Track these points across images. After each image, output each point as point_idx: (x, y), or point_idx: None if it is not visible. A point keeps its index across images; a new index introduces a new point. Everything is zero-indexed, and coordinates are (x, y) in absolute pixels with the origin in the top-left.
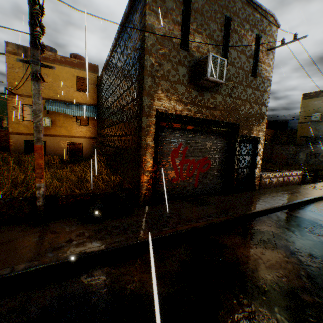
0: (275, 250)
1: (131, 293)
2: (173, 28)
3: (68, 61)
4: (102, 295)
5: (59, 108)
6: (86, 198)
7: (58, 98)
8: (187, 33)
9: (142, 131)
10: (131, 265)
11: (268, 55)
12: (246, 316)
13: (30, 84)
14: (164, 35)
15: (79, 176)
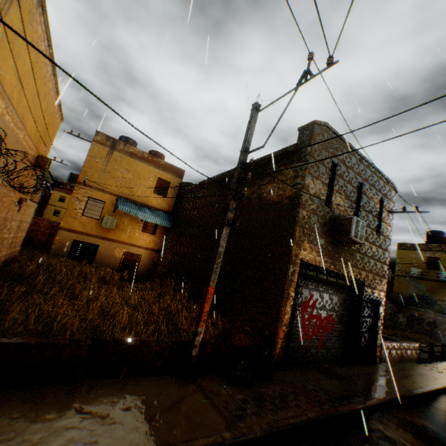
0: None
1: None
2: (322, 188)
3: (155, 161)
4: None
5: (132, 210)
6: (228, 351)
7: (131, 197)
8: (332, 192)
9: (287, 280)
10: None
11: (388, 216)
12: None
13: (105, 176)
14: (315, 192)
15: (164, 309)
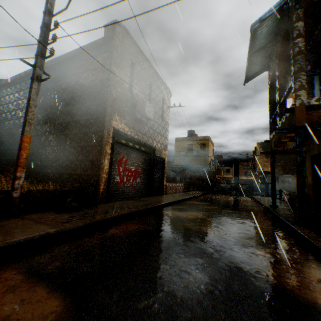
0: (190, 212)
1: (141, 230)
2: (125, 78)
3: None
4: (127, 234)
5: None
6: (56, 193)
7: None
8: (132, 83)
9: (104, 141)
10: (127, 225)
11: (168, 110)
12: (194, 225)
13: None
14: (120, 79)
15: None
